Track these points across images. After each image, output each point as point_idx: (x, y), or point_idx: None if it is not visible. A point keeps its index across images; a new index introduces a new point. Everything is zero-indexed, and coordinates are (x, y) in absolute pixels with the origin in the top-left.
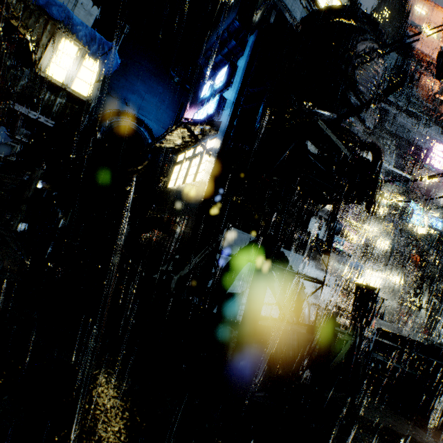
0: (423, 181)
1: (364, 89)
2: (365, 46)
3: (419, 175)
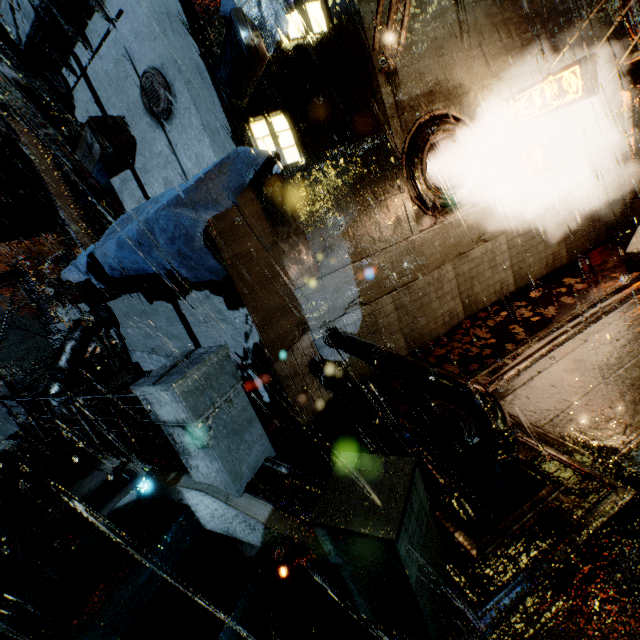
0: None
1: None
2: None
3: None
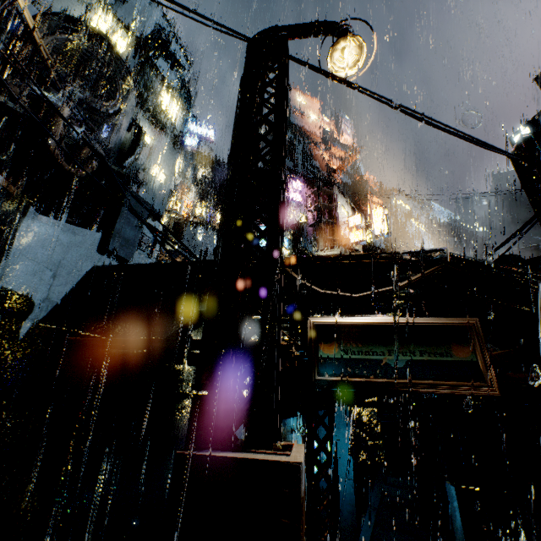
0: (289, 217)
1: (62, 68)
2: (64, 36)
3: (287, 213)
